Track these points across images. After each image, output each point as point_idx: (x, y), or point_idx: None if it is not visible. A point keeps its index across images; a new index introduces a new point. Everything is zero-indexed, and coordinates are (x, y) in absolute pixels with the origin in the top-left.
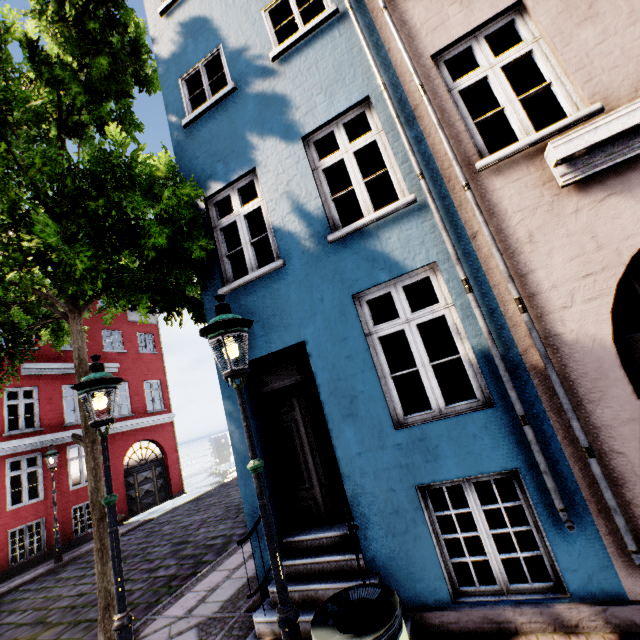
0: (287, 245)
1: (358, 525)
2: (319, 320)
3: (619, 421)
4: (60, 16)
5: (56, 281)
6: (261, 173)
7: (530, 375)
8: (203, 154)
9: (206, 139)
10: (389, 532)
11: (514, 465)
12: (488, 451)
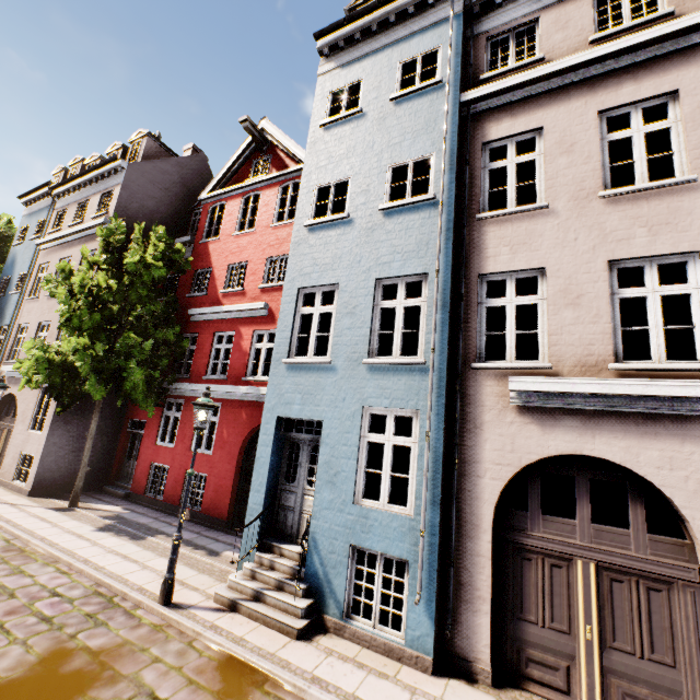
0: None
1: None
2: None
3: None
4: None
5: None
6: None
7: None
8: None
9: None
10: None
11: None
12: None
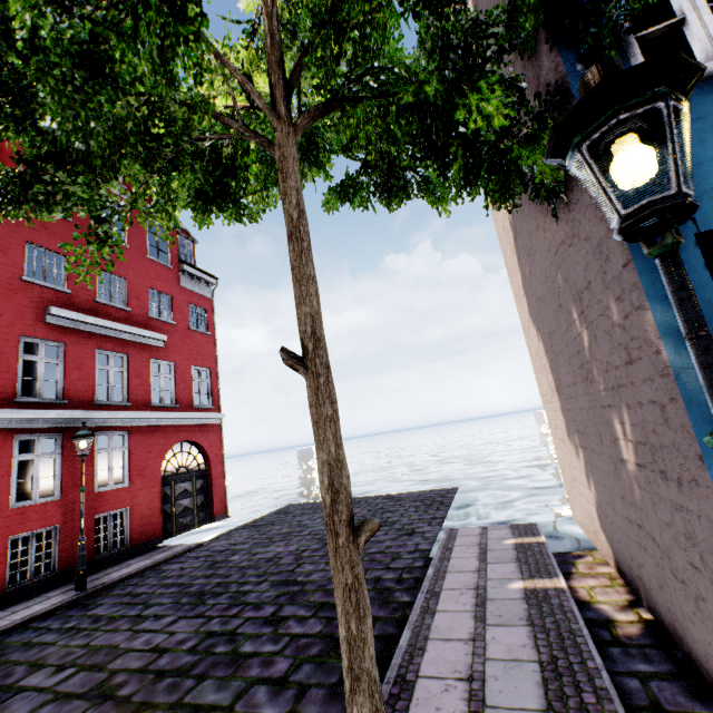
0: None
1: None
2: None
3: None
4: None
5: None
6: None
7: None
8: None
9: None
10: None
11: None
12: None
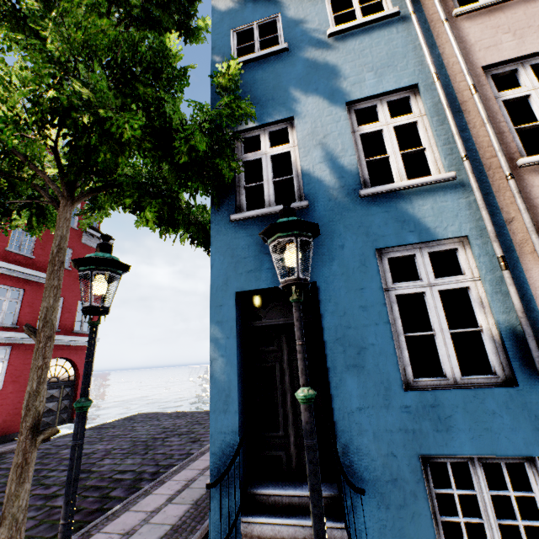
0: (314, 190)
1: (346, 488)
2: (336, 265)
3: None
4: None
5: (70, 156)
6: (299, 122)
7: None
8: (241, 94)
9: (247, 83)
10: (383, 503)
11: (535, 452)
12: (507, 431)
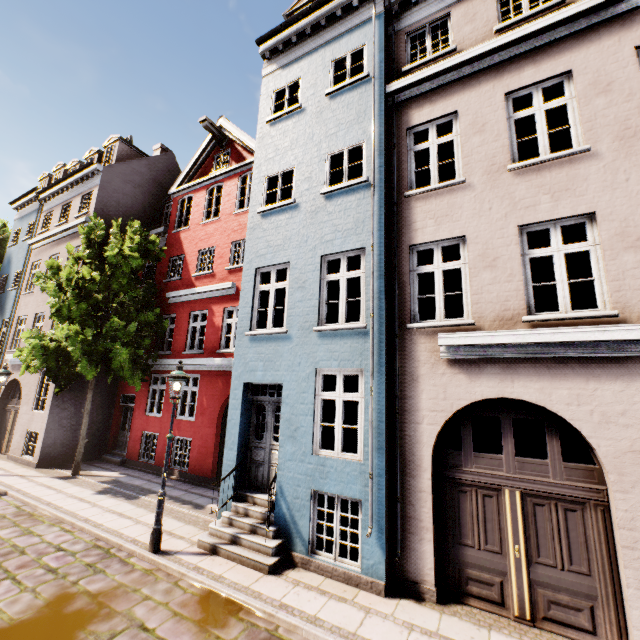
0: None
1: None
2: None
3: None
4: None
5: None
6: None
7: None
8: None
9: None
10: None
11: None
12: None
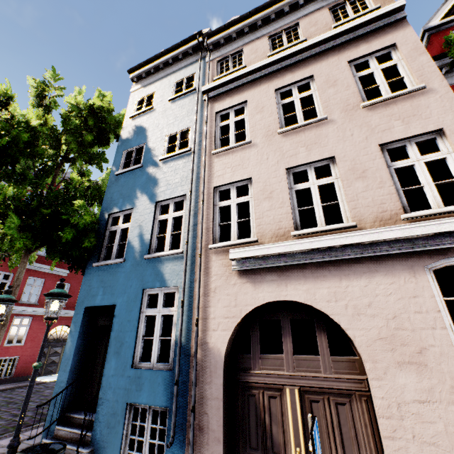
0: (129, 252)
1: (96, 416)
2: (126, 296)
3: (212, 397)
4: (79, 114)
5: None
6: (135, 211)
7: (190, 359)
8: (117, 191)
9: (122, 185)
10: (107, 424)
11: (168, 405)
12: (161, 394)
